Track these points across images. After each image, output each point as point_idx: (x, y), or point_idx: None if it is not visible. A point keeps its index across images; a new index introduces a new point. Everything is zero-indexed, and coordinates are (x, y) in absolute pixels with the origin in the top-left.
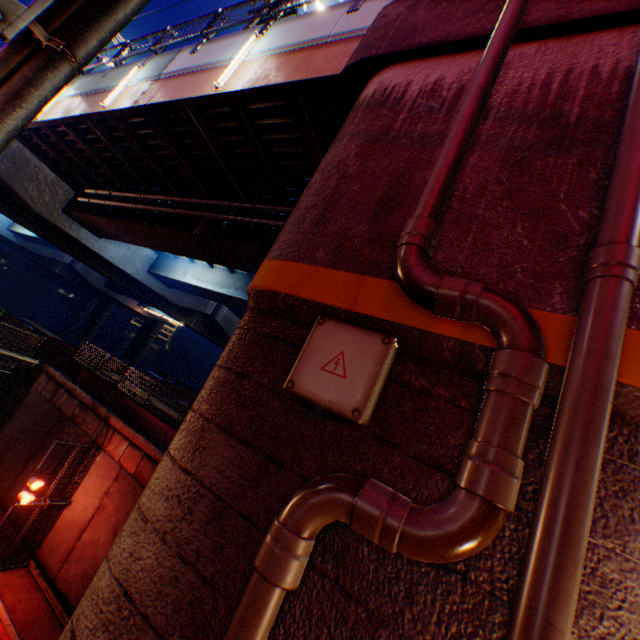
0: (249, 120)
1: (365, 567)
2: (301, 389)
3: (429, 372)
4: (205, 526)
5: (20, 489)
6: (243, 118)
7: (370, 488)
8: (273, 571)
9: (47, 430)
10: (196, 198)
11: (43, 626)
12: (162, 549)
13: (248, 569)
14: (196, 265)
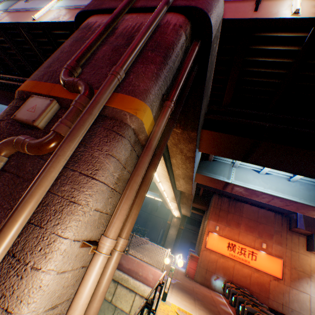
0: (54, 38)
1: (27, 168)
2: (18, 117)
3: None
4: None
5: None
6: (50, 37)
7: (24, 136)
8: None
9: None
10: None
11: None
12: None
13: None
14: None
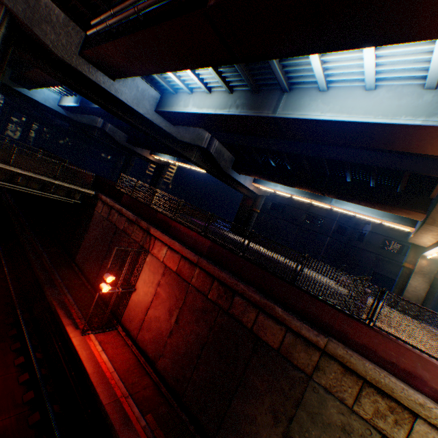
0: None
1: None
2: None
3: None
4: None
5: (102, 279)
6: None
7: None
8: None
9: (110, 240)
10: None
11: (135, 373)
12: None
13: None
14: (194, 95)
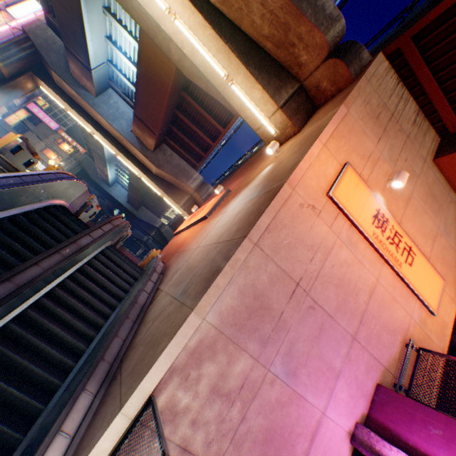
0: None
1: None
2: None
3: None
4: None
5: None
6: None
7: None
8: None
9: None
10: None
11: None
12: None
13: None
14: None
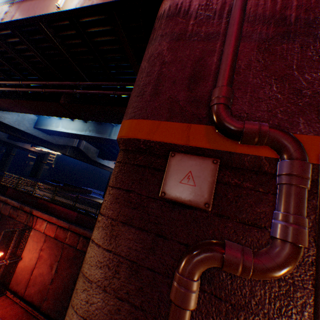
0: (83, 29)
1: (225, 283)
2: (170, 196)
3: (238, 175)
4: (128, 279)
5: None
6: (79, 28)
7: (229, 248)
8: (185, 303)
9: None
10: (56, 81)
11: (24, 319)
12: (105, 296)
13: (160, 296)
14: (63, 120)
